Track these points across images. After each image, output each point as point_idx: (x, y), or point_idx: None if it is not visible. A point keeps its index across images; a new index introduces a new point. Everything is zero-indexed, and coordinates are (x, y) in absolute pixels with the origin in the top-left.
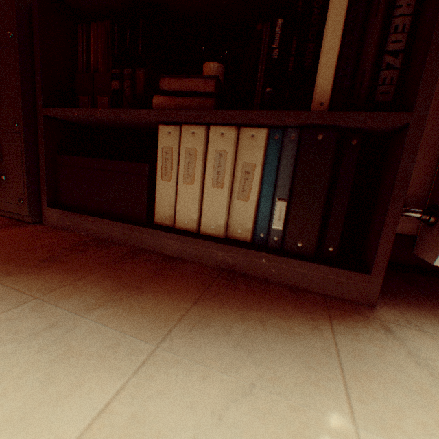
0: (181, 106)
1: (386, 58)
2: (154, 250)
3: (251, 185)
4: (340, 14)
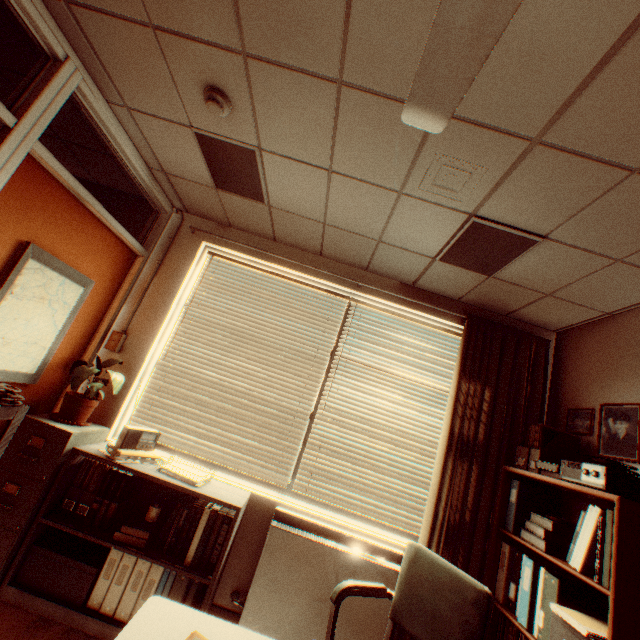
0: (130, 539)
1: (218, 543)
2: (82, 628)
3: (151, 591)
4: (204, 525)
